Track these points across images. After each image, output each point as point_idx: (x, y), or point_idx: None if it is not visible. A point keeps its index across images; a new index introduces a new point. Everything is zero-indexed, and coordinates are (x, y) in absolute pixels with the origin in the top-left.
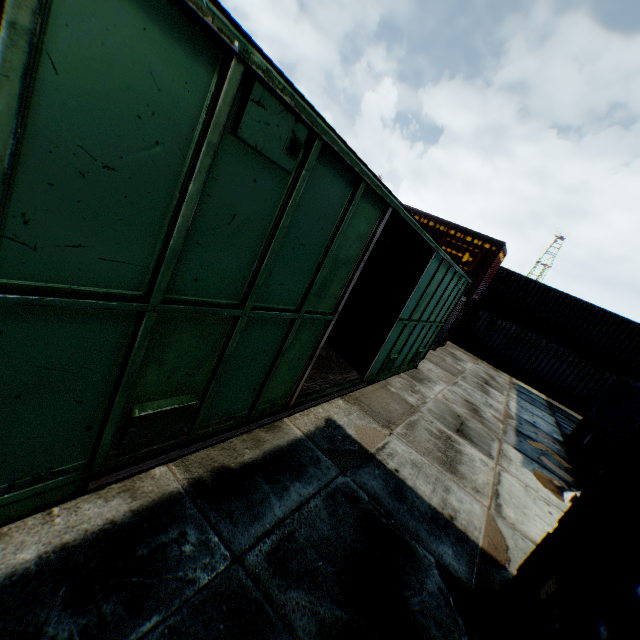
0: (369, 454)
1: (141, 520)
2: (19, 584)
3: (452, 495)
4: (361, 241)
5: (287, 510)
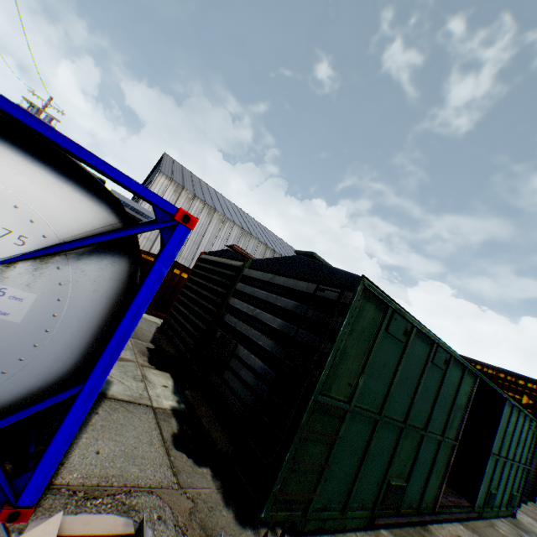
0: None
1: None
2: None
3: None
4: (465, 395)
5: None
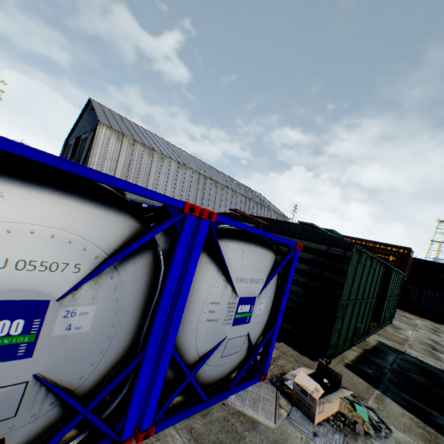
0: (401, 351)
1: (362, 355)
2: (357, 360)
3: (443, 366)
4: (379, 275)
5: (391, 359)
